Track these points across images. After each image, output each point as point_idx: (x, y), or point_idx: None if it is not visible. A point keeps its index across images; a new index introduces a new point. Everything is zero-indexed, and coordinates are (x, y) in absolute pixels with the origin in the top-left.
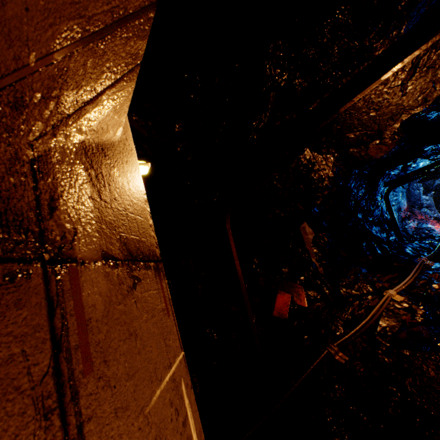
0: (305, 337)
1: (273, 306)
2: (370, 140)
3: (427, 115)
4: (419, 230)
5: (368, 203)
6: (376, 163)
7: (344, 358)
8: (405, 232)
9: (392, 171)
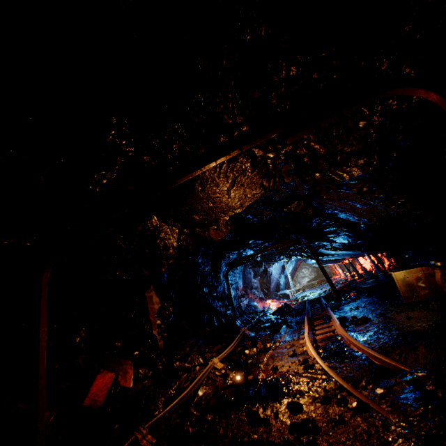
0: (116, 427)
1: (89, 392)
2: (210, 224)
3: (246, 217)
4: (249, 307)
5: (213, 279)
6: (218, 245)
7: (151, 441)
8: (240, 308)
9: (231, 255)
